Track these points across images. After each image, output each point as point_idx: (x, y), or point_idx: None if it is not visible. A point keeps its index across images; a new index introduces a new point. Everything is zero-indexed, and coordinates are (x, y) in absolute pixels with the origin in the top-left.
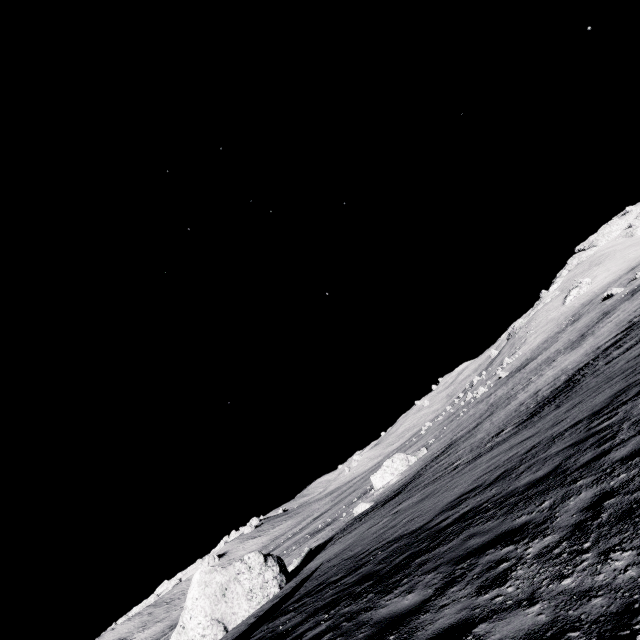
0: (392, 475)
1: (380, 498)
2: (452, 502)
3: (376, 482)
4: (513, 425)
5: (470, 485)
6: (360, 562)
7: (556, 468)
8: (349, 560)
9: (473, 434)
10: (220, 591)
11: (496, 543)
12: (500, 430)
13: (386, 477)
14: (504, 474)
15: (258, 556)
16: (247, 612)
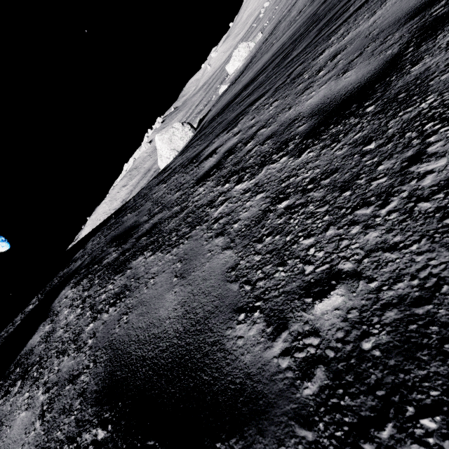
0: (239, 62)
1: (233, 80)
2: (260, 68)
3: (229, 70)
4: (310, 2)
5: (270, 57)
6: (225, 105)
7: (293, 41)
8: (220, 108)
9: (291, 13)
10: (169, 141)
11: (260, 77)
12: (303, 7)
13: (235, 64)
14: (281, 47)
15: (179, 124)
16: (183, 144)
